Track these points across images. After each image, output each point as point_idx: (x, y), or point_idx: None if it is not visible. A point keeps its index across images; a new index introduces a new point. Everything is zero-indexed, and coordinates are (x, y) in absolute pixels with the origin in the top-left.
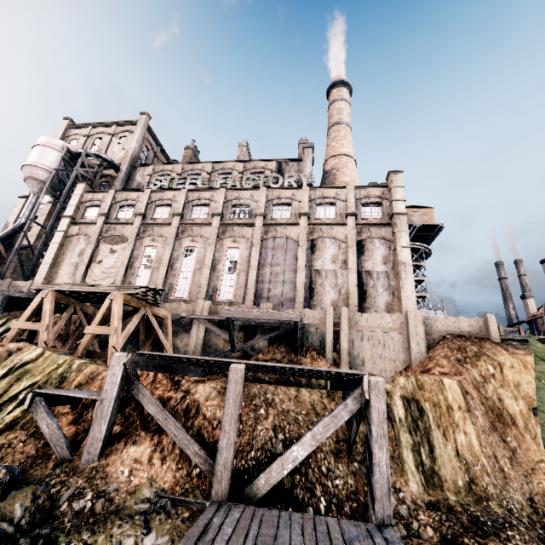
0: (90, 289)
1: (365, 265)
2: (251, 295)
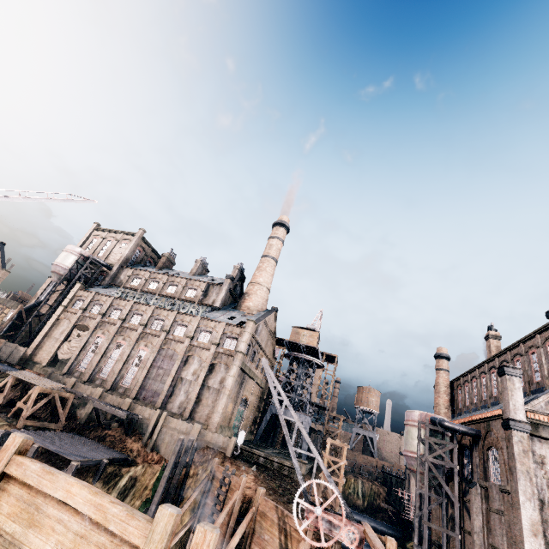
0: (30, 379)
1: (209, 381)
2: (138, 386)
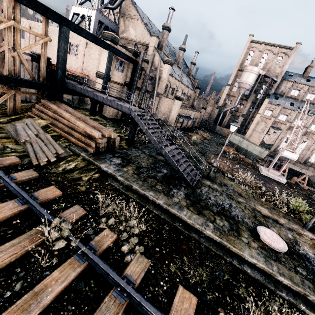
0: (298, 170)
1: None
2: None
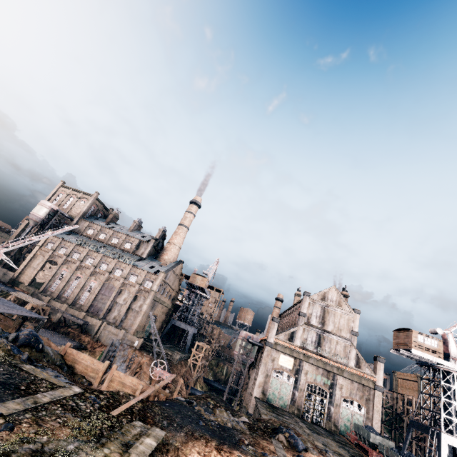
0: (25, 298)
1: (133, 306)
2: (89, 304)
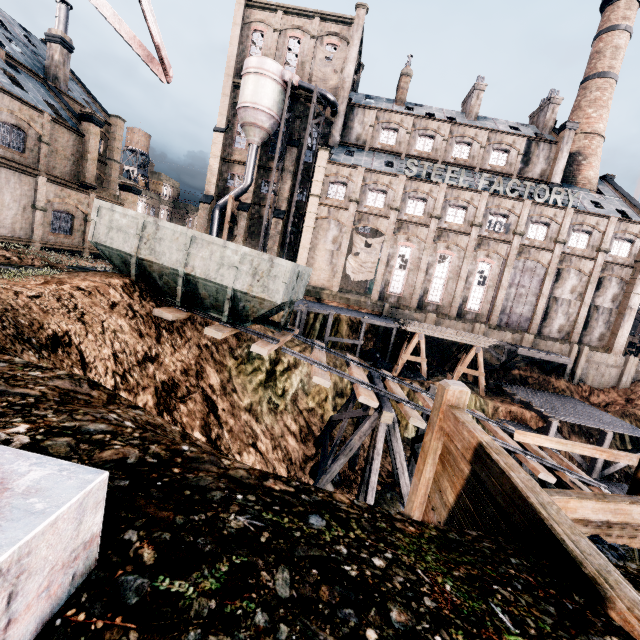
0: (452, 337)
1: (596, 300)
2: (498, 311)
